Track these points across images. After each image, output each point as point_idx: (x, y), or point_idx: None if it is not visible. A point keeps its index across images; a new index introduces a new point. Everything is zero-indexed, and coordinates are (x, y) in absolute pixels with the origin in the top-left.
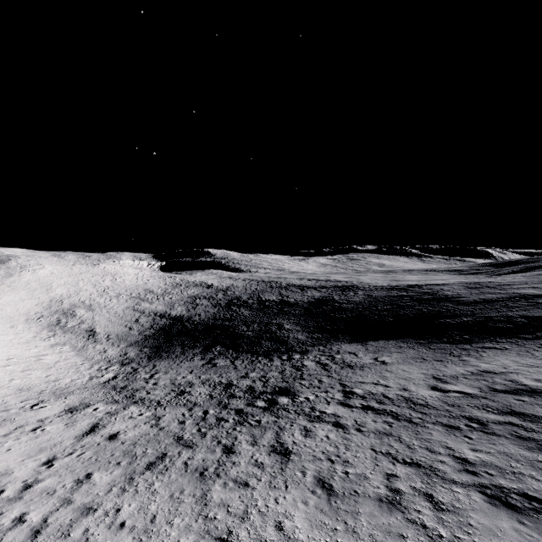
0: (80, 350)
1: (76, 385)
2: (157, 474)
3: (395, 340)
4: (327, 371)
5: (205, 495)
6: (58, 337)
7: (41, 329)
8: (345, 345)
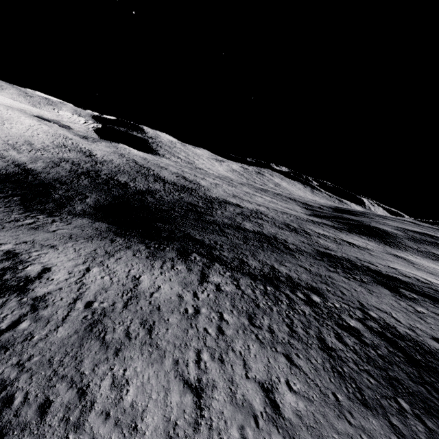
0: None
1: None
2: None
3: (111, 225)
4: (15, 226)
5: None
6: None
7: None
8: (83, 220)
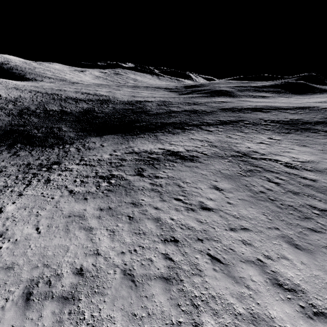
0: None
1: None
2: (0, 195)
3: (114, 134)
4: (79, 152)
5: (20, 194)
6: None
7: None
8: (93, 138)
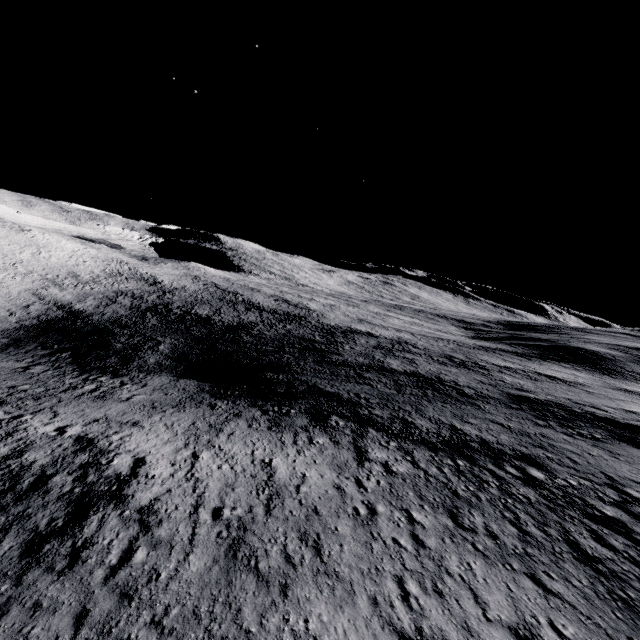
0: None
1: None
2: None
3: (202, 382)
4: (75, 397)
5: None
6: None
7: None
8: (162, 378)
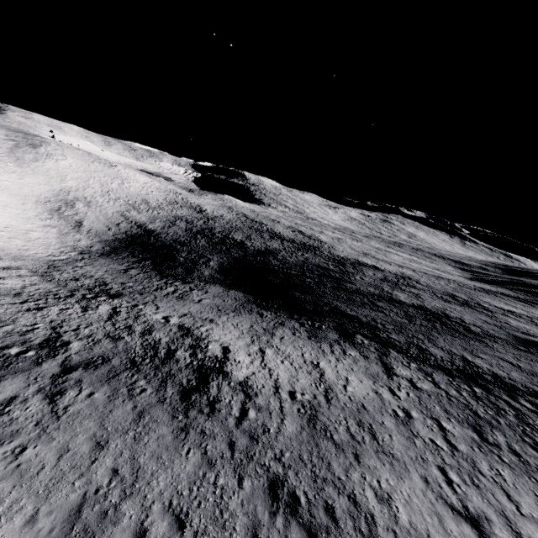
0: (63, 234)
1: (35, 257)
2: None
3: (246, 294)
4: (164, 295)
5: None
6: (53, 220)
7: (44, 211)
8: (216, 287)
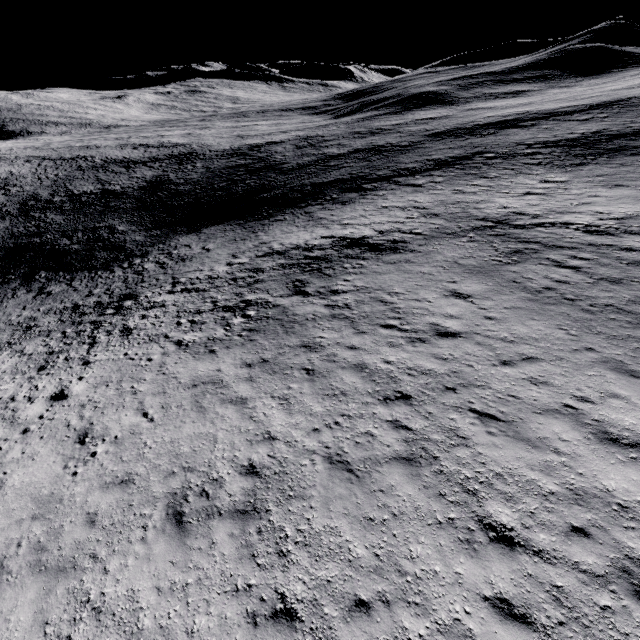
0: None
1: None
2: (49, 370)
3: (223, 224)
4: (164, 269)
5: (86, 363)
6: None
7: None
8: (182, 239)
